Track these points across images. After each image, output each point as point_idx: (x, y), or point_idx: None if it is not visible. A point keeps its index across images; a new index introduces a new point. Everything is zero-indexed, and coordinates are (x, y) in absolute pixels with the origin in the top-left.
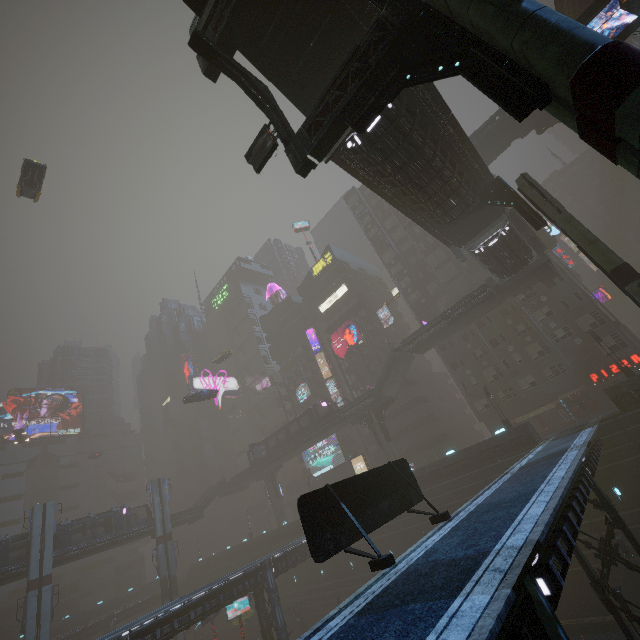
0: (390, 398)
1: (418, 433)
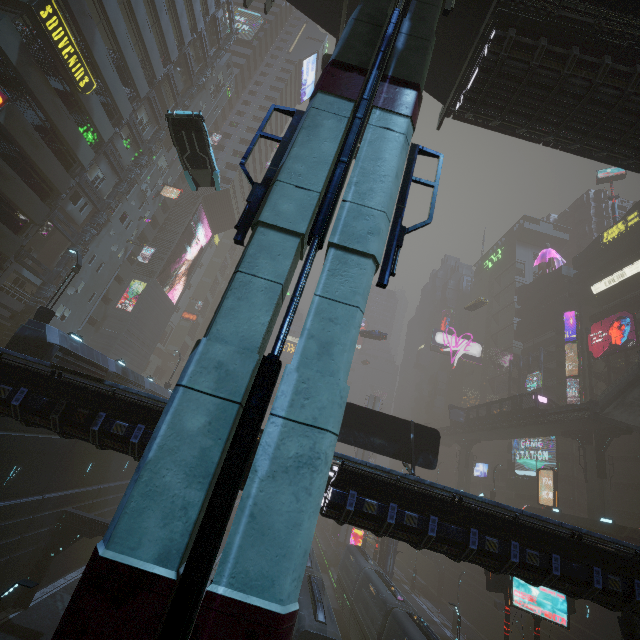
0: (625, 426)
1: None
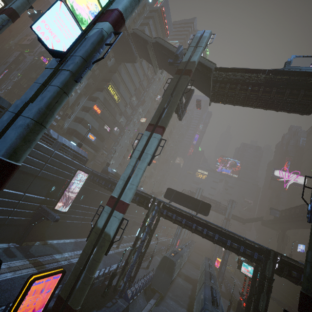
0: None
1: None
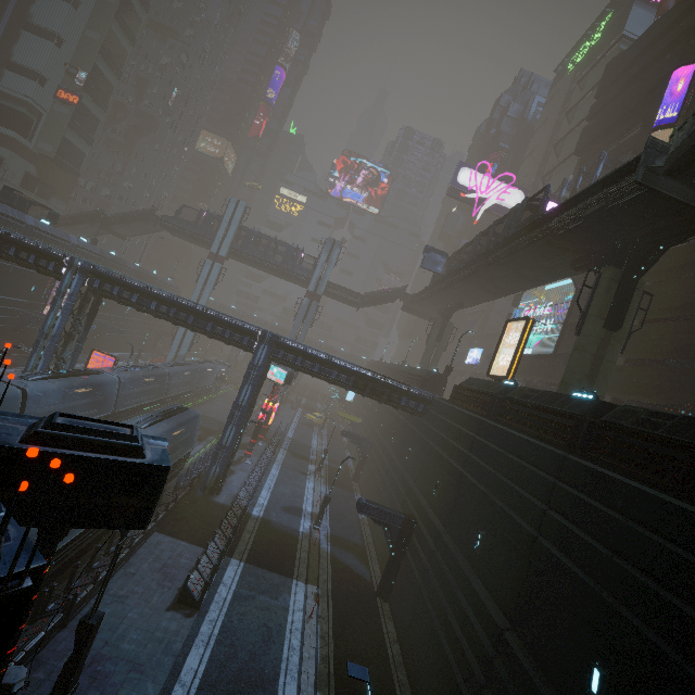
0: None
1: None
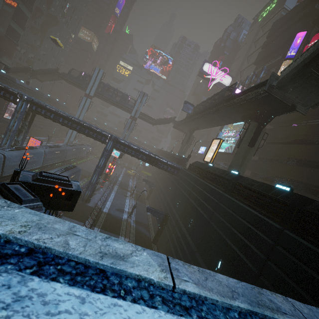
0: (291, 103)
1: (298, 170)
